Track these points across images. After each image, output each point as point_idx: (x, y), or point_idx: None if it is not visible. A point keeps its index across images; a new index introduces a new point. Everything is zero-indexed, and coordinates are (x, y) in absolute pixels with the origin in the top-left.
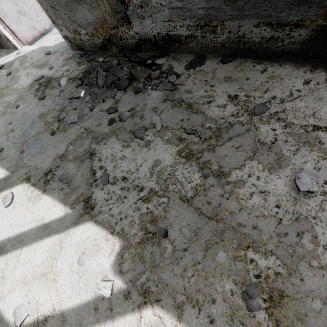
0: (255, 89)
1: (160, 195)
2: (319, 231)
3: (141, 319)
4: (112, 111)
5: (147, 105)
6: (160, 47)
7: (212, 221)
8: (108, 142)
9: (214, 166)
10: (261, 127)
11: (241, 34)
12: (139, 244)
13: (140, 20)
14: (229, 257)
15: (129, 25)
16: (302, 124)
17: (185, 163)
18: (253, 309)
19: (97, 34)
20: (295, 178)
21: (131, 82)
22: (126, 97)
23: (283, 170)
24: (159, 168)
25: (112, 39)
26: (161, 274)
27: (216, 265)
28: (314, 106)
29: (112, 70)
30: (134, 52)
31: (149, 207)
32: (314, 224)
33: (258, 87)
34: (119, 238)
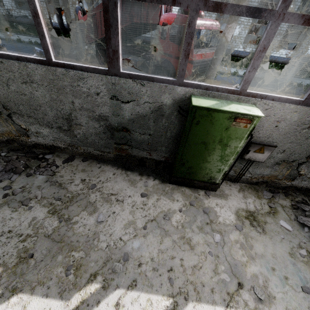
0: (94, 176)
1: (33, 236)
2: (101, 236)
3: (9, 303)
4: (7, 188)
5: (34, 184)
6: (49, 148)
7: (59, 243)
8: (0, 210)
9: (66, 216)
10: (92, 195)
11: (89, 151)
12: (14, 266)
13: (36, 137)
14: (63, 257)
15: (28, 137)
16: (107, 193)
17: (51, 216)
18: (68, 275)
19: (3, 136)
20: (98, 216)
21: (26, 168)
22: (20, 179)
23: (95, 214)
24: (35, 221)
25: (15, 140)
26: (26, 277)
27: (56, 263)
28: (114, 184)
29: (11, 162)
30: (31, 148)
31: (24, 244)
32: (100, 234)
33: (95, 175)
34: (1, 267)
